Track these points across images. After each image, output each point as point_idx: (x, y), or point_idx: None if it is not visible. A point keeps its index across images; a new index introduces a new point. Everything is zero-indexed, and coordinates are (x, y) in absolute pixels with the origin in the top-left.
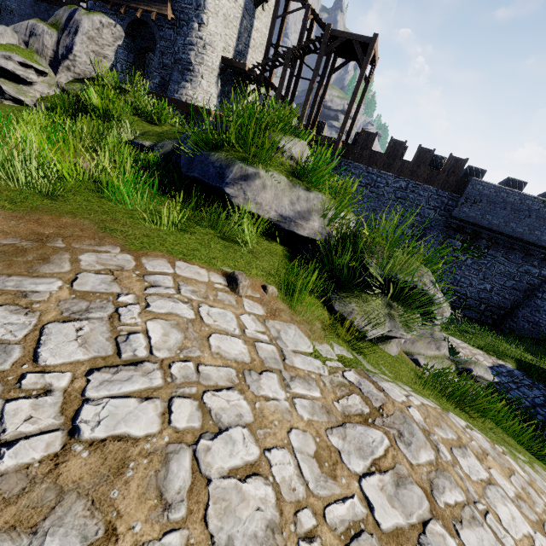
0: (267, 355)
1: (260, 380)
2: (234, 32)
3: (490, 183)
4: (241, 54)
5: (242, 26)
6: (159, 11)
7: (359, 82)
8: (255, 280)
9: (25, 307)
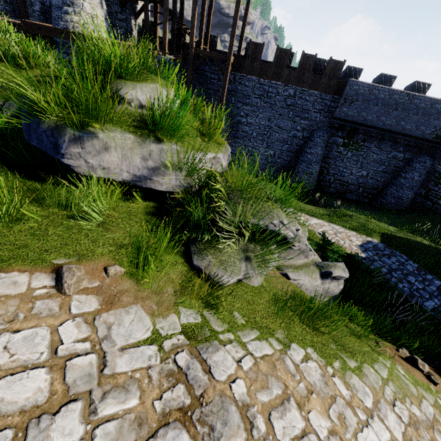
0: (79, 374)
1: (52, 424)
2: None
3: (365, 82)
4: None
5: None
6: None
7: None
8: (97, 262)
9: None
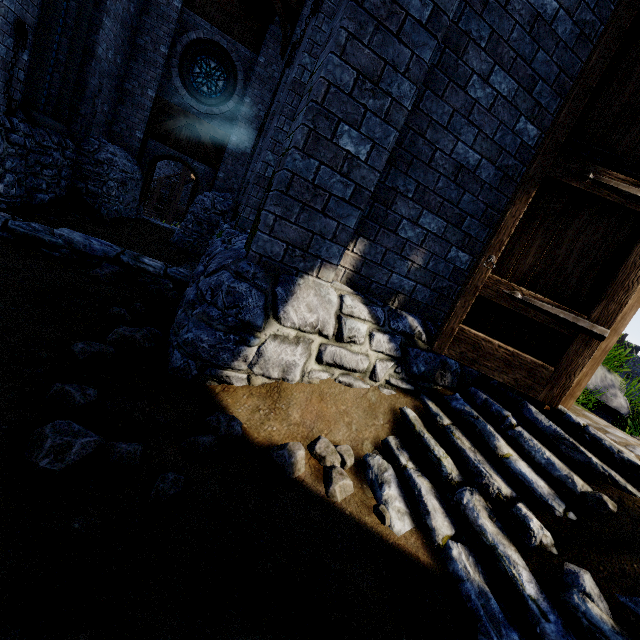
0: None
1: None
2: None
3: None
4: None
5: None
6: None
7: None
8: None
9: (639, 447)
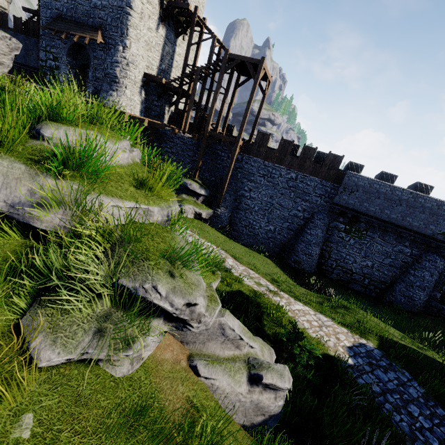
0: None
1: None
2: (157, 55)
3: (363, 176)
4: (164, 71)
5: (165, 50)
6: (92, 37)
7: (252, 93)
8: None
9: None
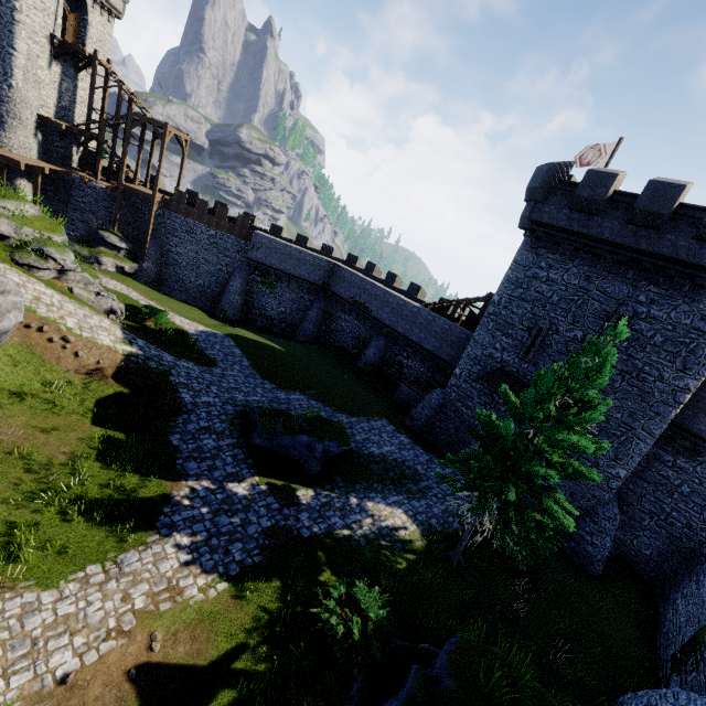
0: None
1: None
2: (53, 93)
3: (265, 235)
4: (66, 109)
5: (63, 87)
6: None
7: (162, 154)
8: None
9: None
